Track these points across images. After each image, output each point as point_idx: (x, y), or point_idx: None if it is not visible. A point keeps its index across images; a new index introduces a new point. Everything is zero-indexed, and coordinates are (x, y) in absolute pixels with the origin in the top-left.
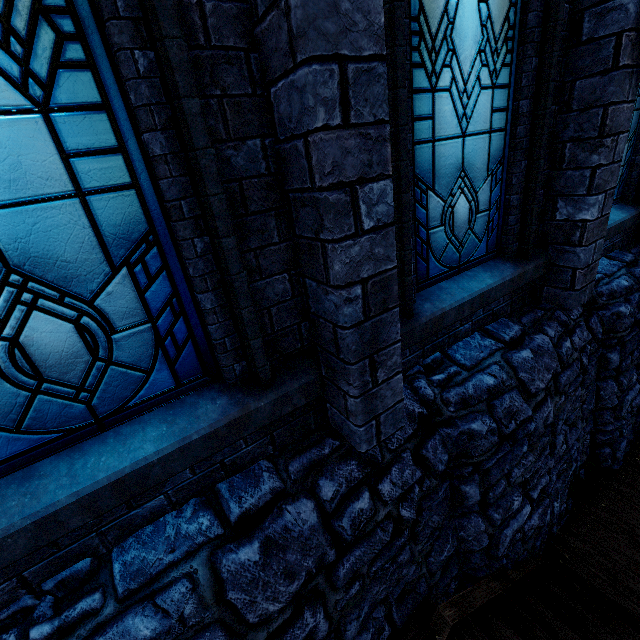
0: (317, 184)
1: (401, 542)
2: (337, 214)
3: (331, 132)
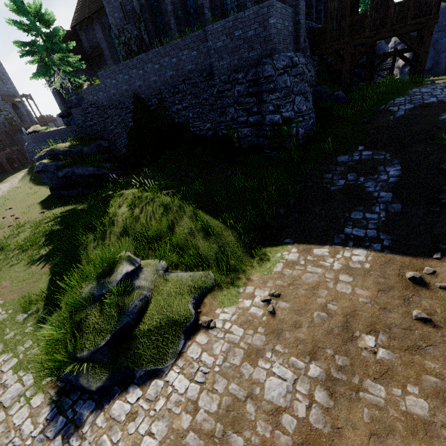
0: None
1: None
2: None
3: None
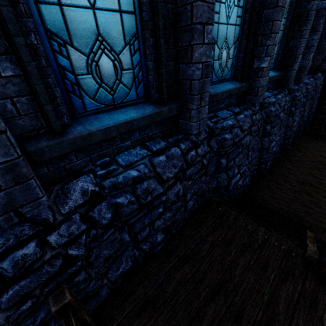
0: (194, 22)
1: (203, 172)
2: (199, 34)
3: (201, 2)
